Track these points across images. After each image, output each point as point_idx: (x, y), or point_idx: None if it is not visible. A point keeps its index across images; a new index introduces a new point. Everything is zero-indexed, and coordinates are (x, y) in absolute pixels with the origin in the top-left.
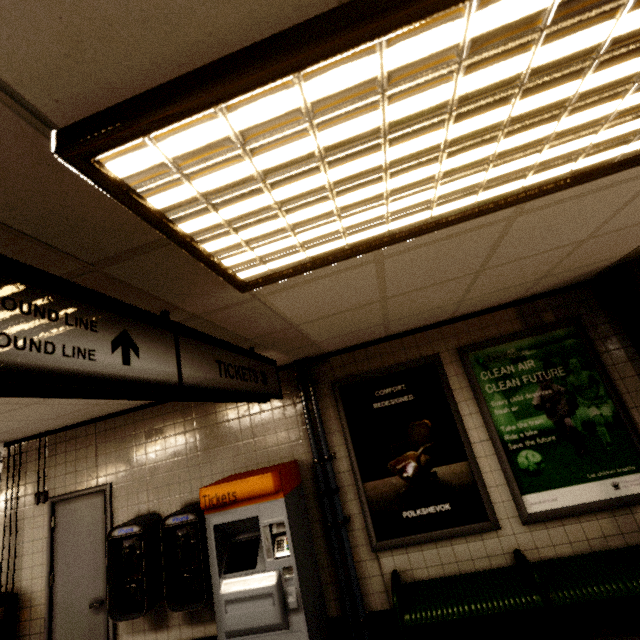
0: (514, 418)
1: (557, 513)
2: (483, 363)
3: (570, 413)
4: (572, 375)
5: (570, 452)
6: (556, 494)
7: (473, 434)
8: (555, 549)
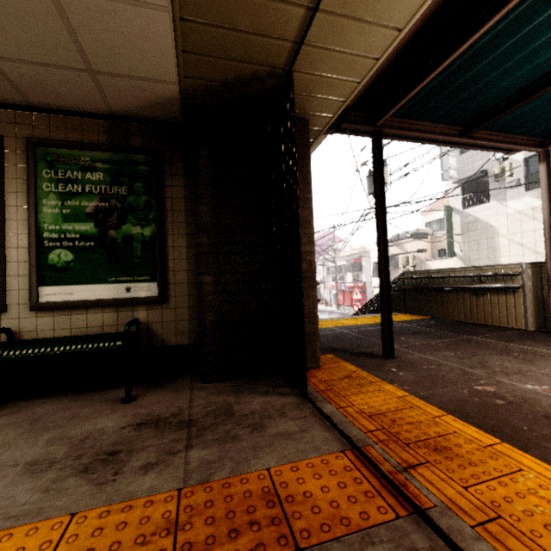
0: (62, 219)
1: (66, 304)
2: (51, 161)
3: (117, 227)
4: (133, 196)
5: (102, 258)
6: (74, 289)
7: (13, 225)
8: (55, 333)
